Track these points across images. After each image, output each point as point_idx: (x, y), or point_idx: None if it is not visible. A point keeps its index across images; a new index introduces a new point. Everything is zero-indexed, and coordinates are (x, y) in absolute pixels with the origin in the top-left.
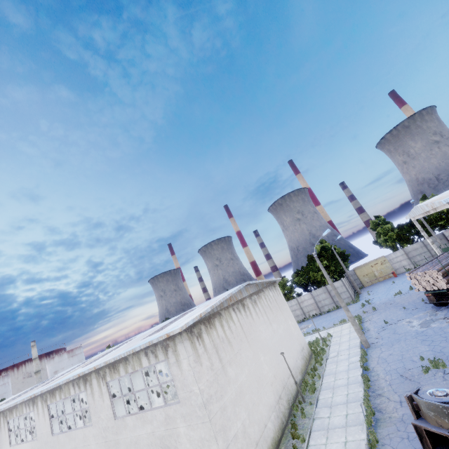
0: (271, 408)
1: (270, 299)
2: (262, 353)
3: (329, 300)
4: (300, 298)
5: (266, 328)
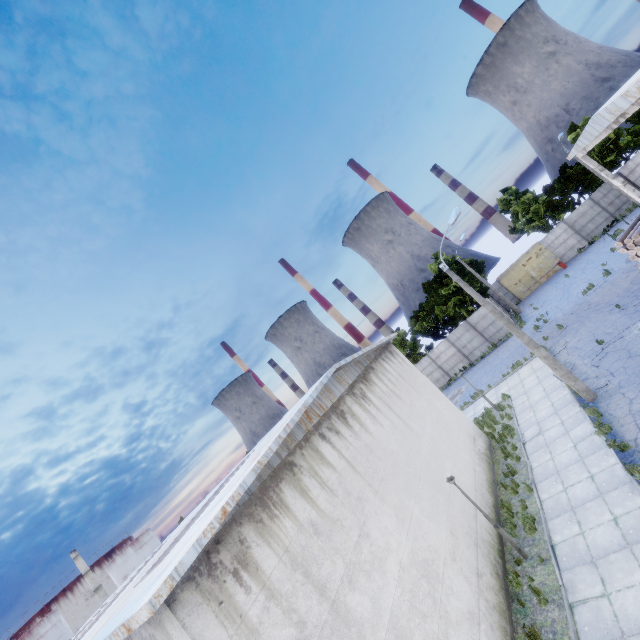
0: (474, 618)
1: (390, 379)
2: (411, 499)
3: (478, 340)
4: (433, 352)
5: (402, 439)
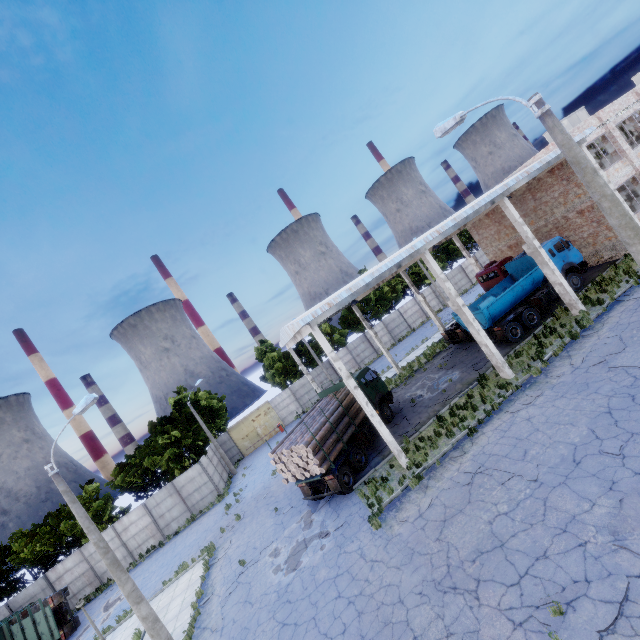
0: None
1: None
2: None
3: (179, 508)
4: (121, 522)
5: None
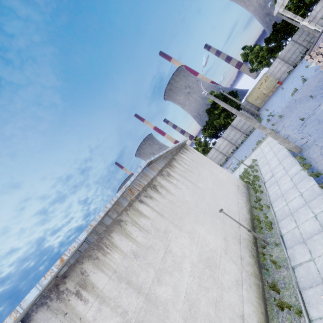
0: (239, 283)
1: (186, 163)
2: (199, 225)
3: (238, 134)
4: (216, 145)
5: (193, 194)
